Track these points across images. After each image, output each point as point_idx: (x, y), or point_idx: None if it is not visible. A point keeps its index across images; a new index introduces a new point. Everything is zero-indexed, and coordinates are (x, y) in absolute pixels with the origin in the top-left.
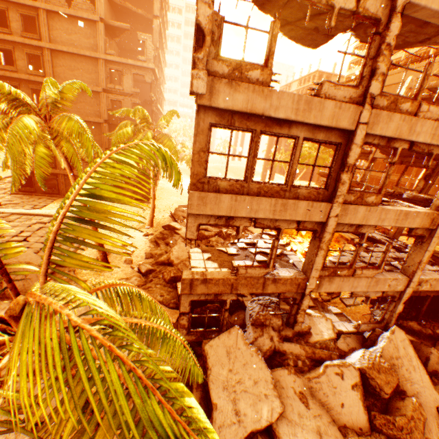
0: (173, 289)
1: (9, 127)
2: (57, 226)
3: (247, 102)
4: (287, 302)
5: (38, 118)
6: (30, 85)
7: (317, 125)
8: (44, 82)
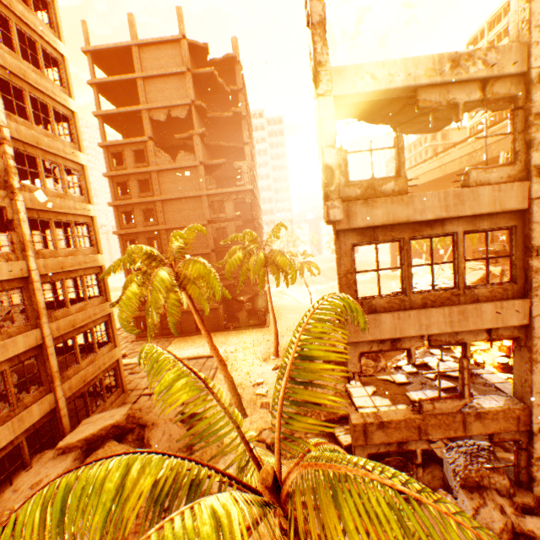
0: (329, 438)
1: (150, 284)
2: (283, 391)
3: (388, 214)
4: (501, 447)
5: (168, 268)
6: (146, 235)
7: (476, 214)
8: (172, 235)
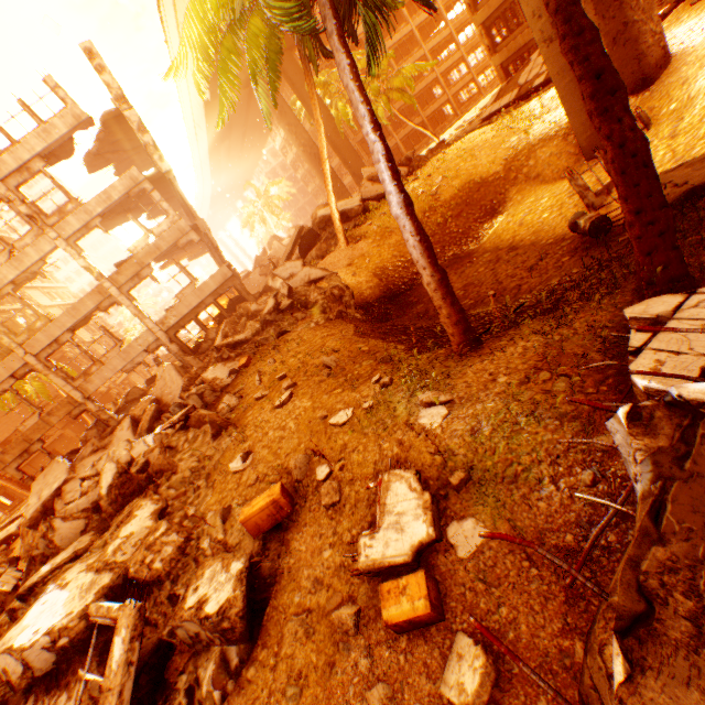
0: None
1: None
2: None
3: None
4: None
5: None
6: None
7: None
8: None
